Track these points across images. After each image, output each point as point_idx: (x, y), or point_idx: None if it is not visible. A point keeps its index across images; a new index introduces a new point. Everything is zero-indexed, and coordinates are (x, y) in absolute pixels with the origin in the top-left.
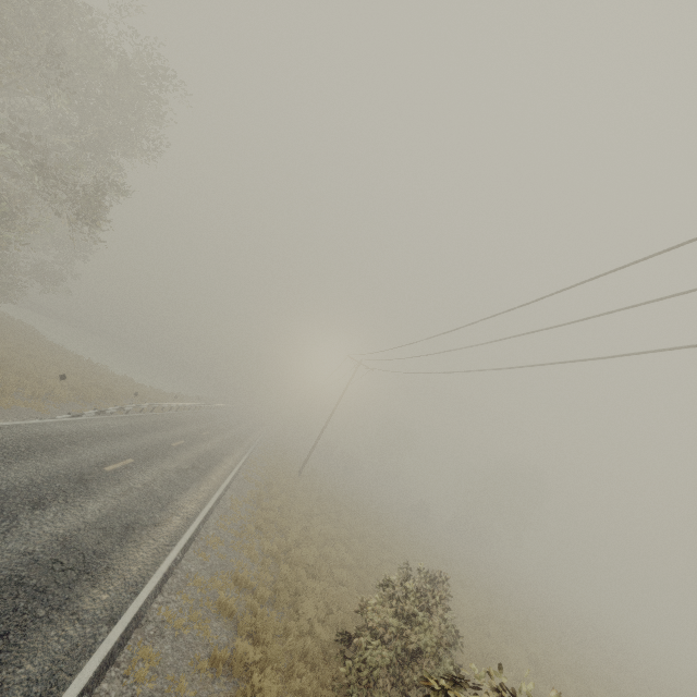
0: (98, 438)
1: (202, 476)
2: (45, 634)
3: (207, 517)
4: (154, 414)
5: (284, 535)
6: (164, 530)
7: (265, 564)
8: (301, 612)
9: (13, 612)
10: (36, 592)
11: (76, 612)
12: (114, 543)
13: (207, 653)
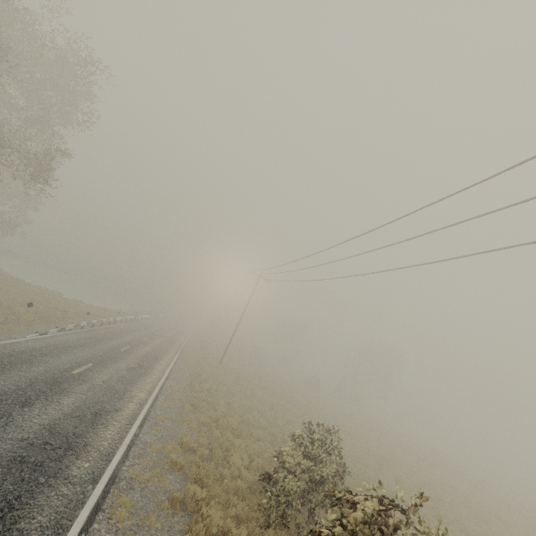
0: (63, 349)
1: (146, 371)
2: (47, 495)
3: (154, 402)
4: (103, 327)
5: (213, 409)
6: (124, 414)
7: (201, 431)
8: (231, 462)
9: (21, 482)
10: (36, 467)
11: (68, 478)
12: (88, 427)
13: (166, 497)
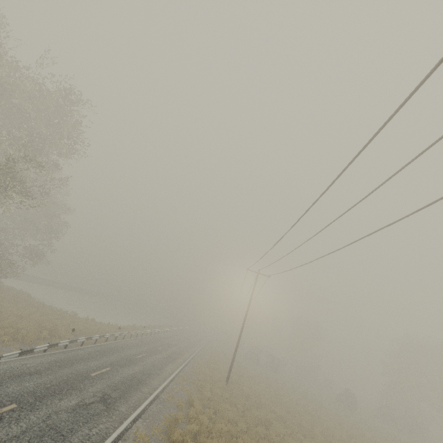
0: None
1: (107, 409)
2: None
3: None
4: (94, 345)
5: None
6: None
7: None
8: None
9: None
10: None
11: None
12: None
13: None
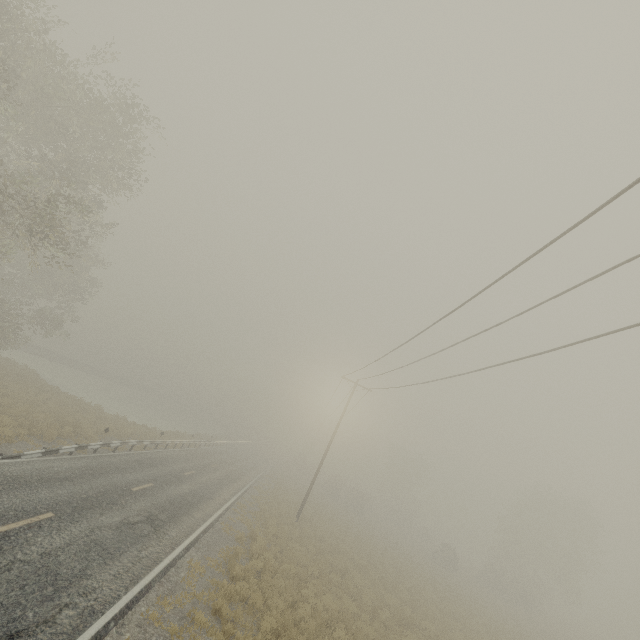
0: (19, 485)
1: (155, 531)
2: None
3: (133, 603)
4: (130, 453)
5: (259, 620)
6: None
7: None
8: None
9: None
10: None
11: None
12: None
13: None
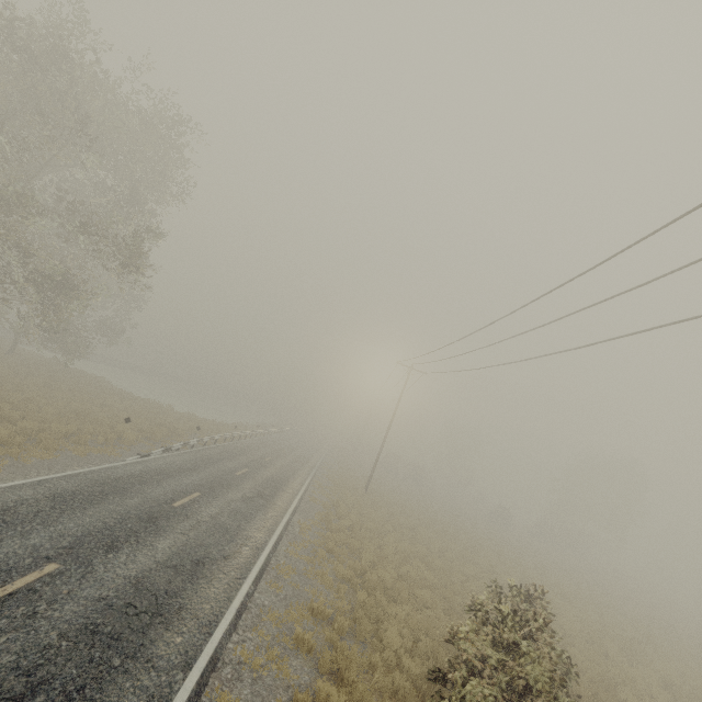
0: (166, 475)
1: (267, 502)
2: (120, 686)
3: (276, 545)
4: (217, 446)
5: (358, 556)
6: (235, 563)
7: (340, 591)
8: (385, 642)
9: (89, 663)
10: (111, 640)
11: (151, 659)
12: (186, 581)
13: (289, 697)
